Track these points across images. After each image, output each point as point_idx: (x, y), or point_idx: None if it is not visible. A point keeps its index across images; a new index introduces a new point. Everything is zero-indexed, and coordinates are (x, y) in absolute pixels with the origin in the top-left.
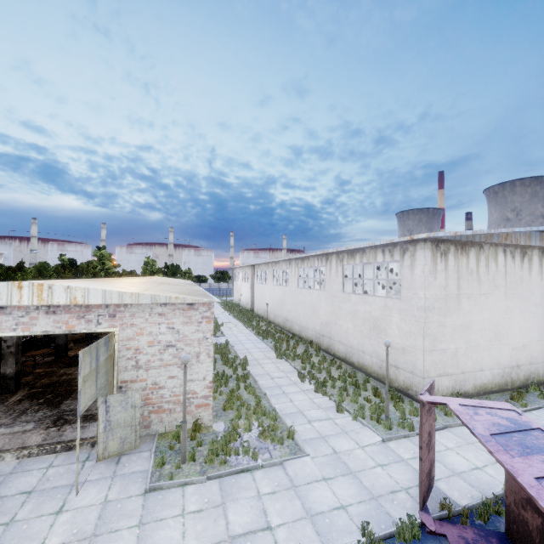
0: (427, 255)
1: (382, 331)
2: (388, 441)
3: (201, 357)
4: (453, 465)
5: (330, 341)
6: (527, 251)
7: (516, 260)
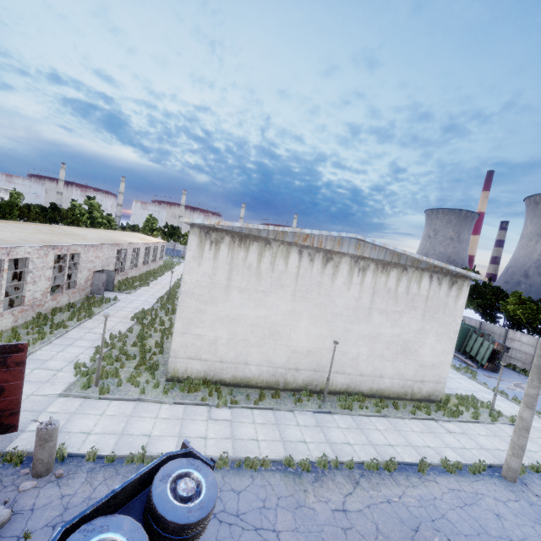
0: (193, 240)
1: None
2: (64, 397)
3: None
4: (73, 425)
5: None
6: (334, 256)
7: (315, 264)
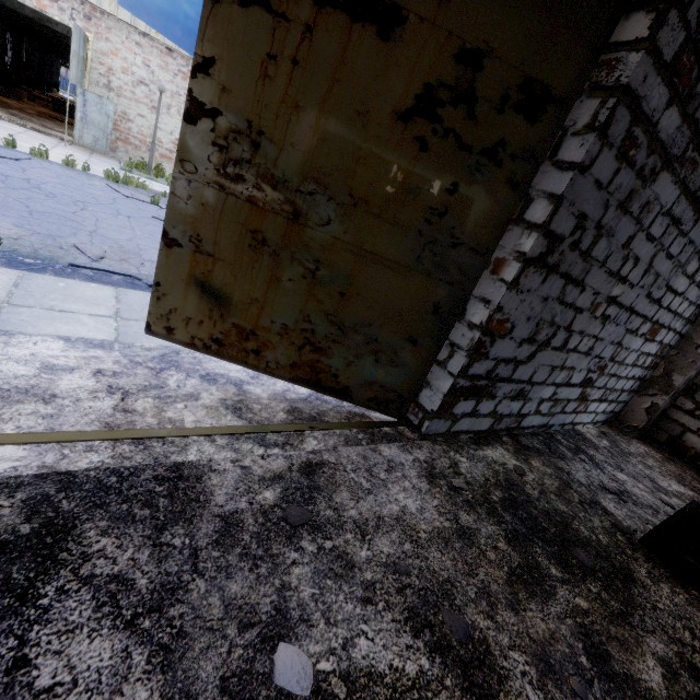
0: None
1: None
2: None
3: (171, 111)
4: None
5: None
6: None
7: None
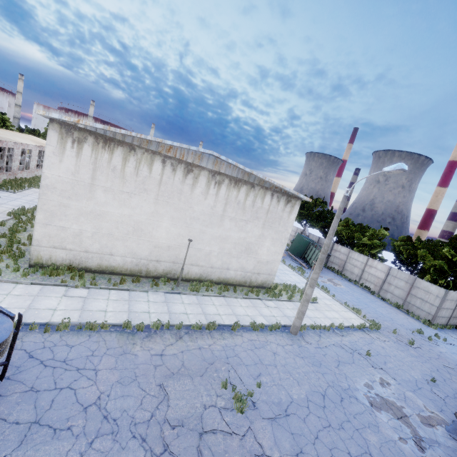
0: (53, 136)
1: None
2: None
3: None
4: None
5: None
6: (194, 169)
7: (177, 173)
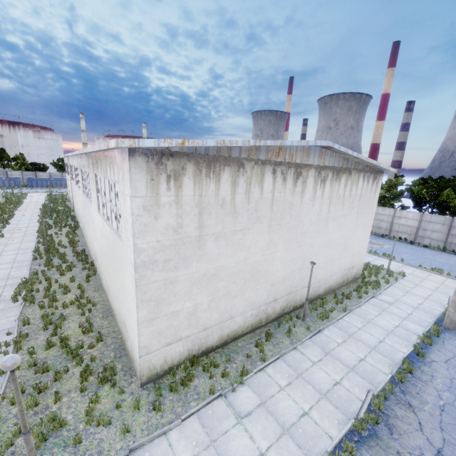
0: (139, 179)
1: (117, 278)
2: None
3: None
4: None
5: (99, 268)
6: (302, 171)
7: (288, 183)
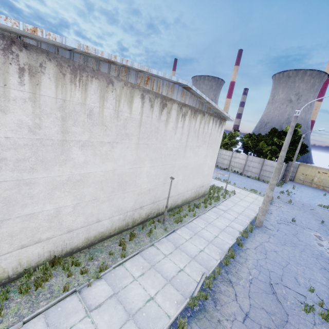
0: None
1: None
2: None
3: None
4: None
5: None
6: (167, 103)
7: (155, 110)
